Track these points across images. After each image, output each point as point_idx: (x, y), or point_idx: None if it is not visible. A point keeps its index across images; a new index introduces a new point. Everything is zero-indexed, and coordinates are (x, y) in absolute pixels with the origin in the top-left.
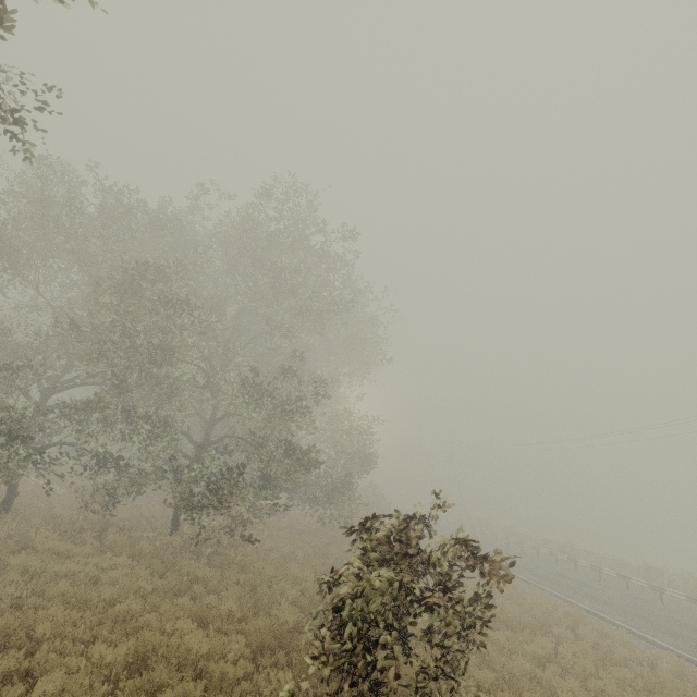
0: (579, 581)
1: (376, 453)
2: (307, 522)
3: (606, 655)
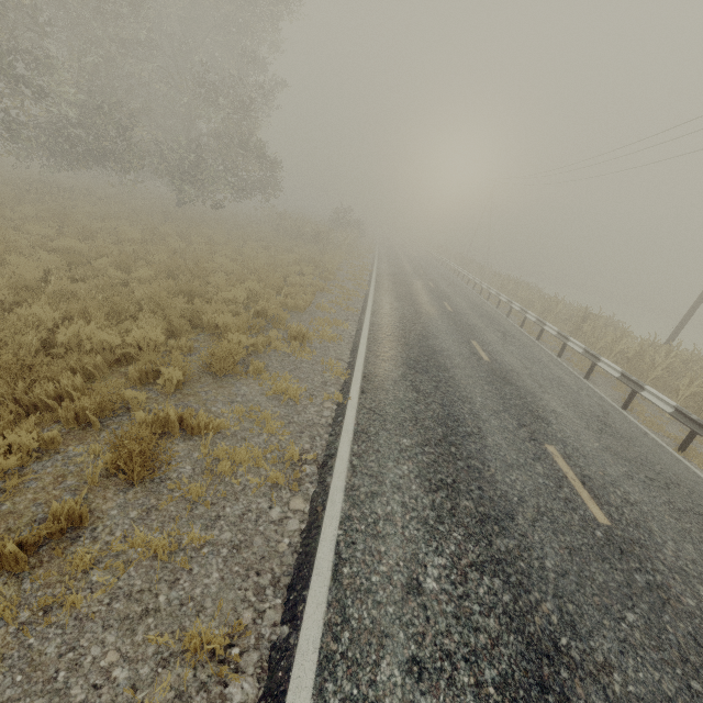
0: (451, 297)
1: (260, 139)
2: (216, 219)
3: (186, 288)
